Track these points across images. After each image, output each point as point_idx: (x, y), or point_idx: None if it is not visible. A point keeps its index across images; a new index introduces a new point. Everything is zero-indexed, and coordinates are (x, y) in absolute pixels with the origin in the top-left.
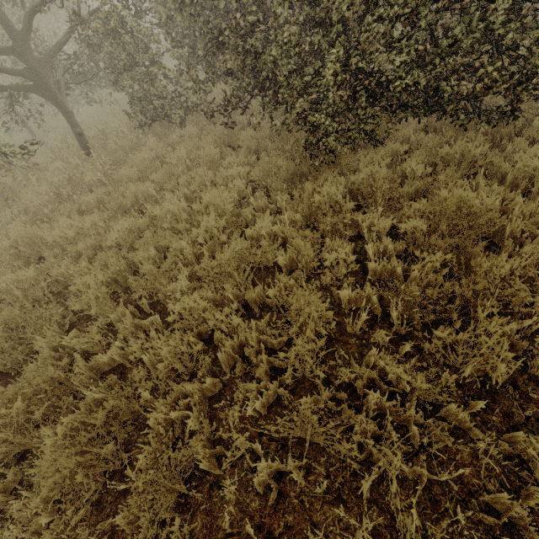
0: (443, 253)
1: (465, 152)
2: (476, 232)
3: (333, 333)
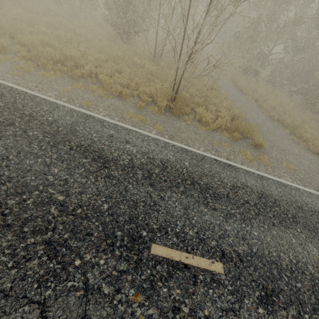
0: None
1: None
2: None
3: None
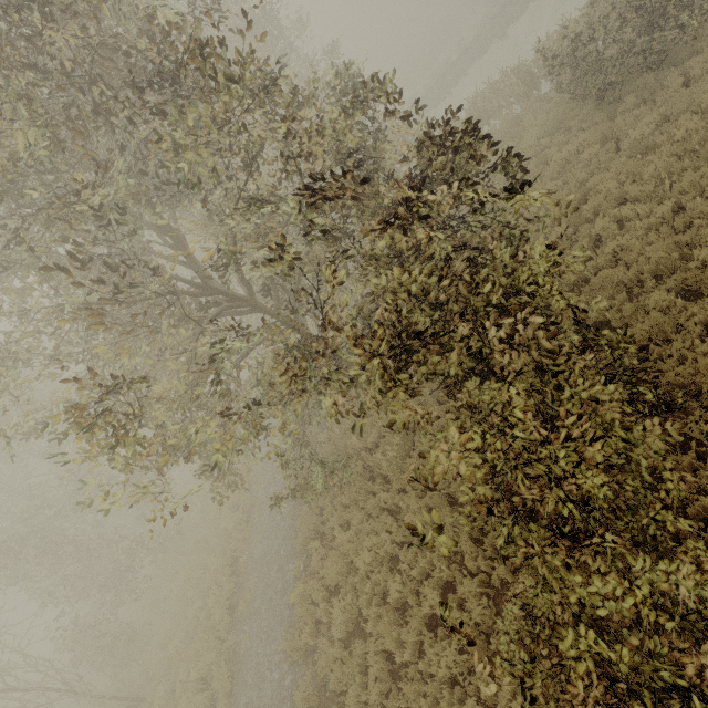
0: None
1: None
2: None
3: None
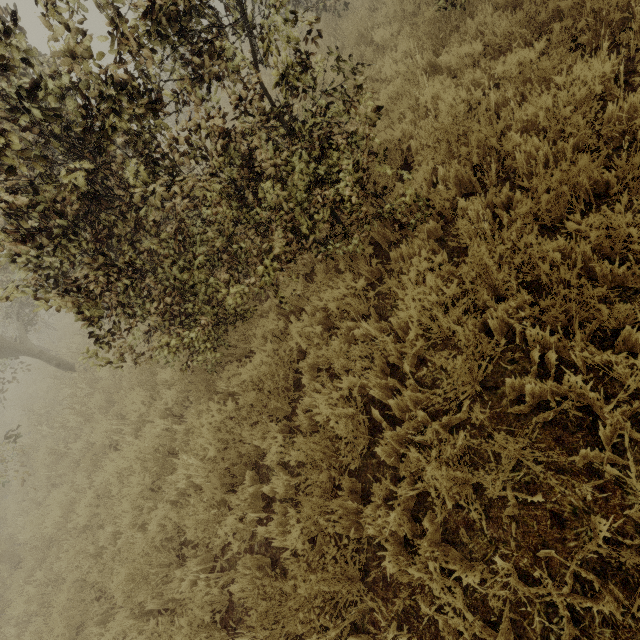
0: (319, 501)
1: (341, 297)
2: (362, 442)
3: (243, 632)
